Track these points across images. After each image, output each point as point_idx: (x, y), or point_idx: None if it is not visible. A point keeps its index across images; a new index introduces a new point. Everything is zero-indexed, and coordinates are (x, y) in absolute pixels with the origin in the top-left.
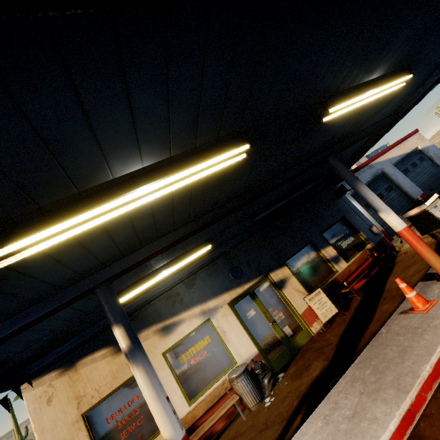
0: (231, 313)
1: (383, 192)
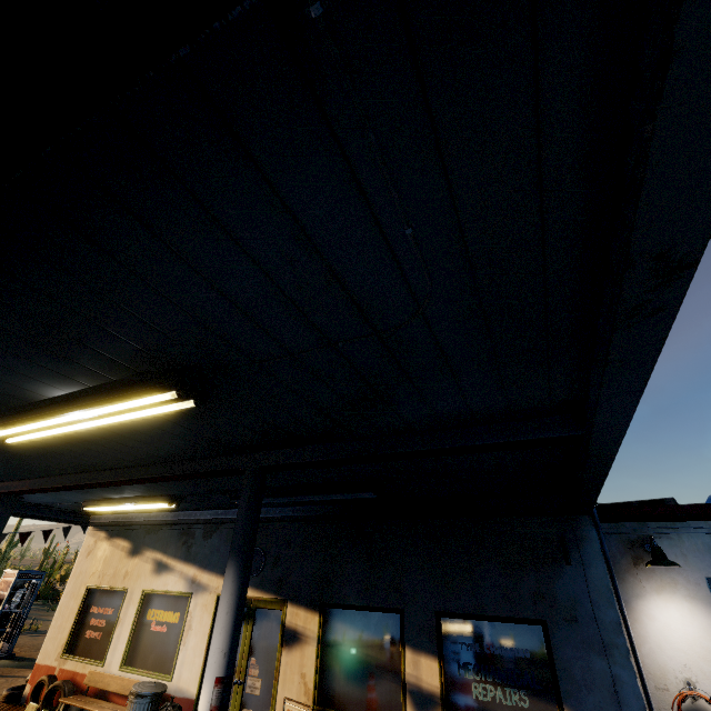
0: (211, 611)
1: None
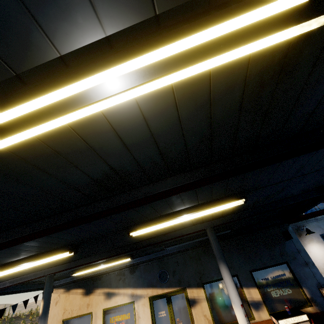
0: (148, 306)
1: None
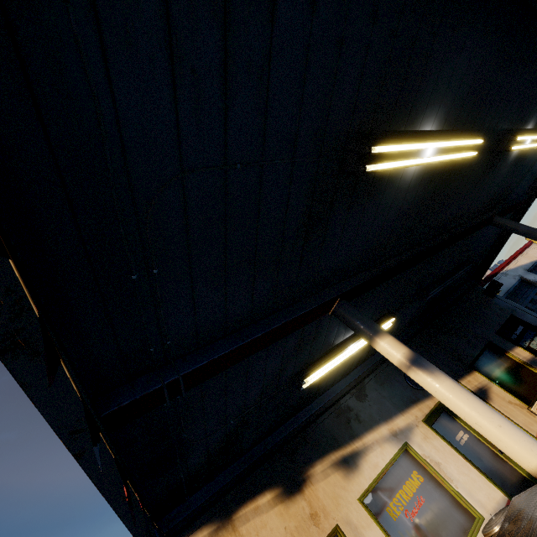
0: (434, 435)
1: (536, 298)
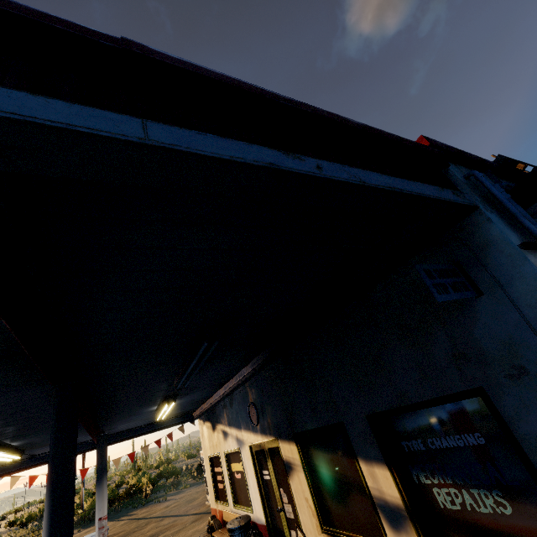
0: (250, 458)
1: None
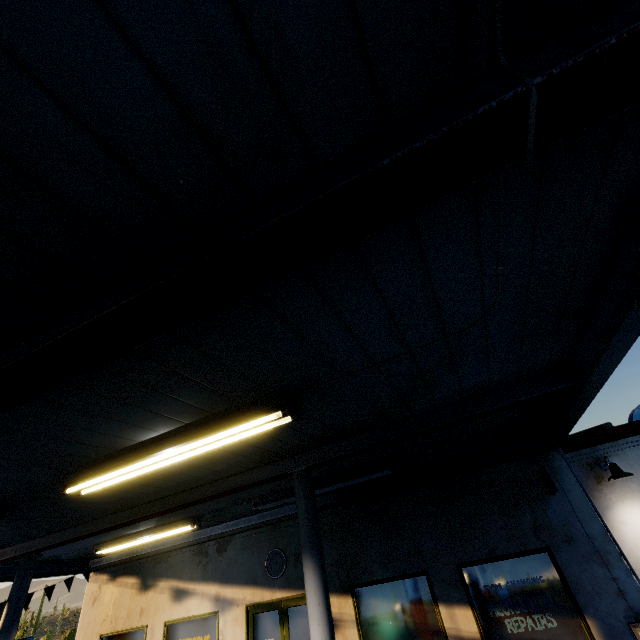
0: (243, 624)
1: None
